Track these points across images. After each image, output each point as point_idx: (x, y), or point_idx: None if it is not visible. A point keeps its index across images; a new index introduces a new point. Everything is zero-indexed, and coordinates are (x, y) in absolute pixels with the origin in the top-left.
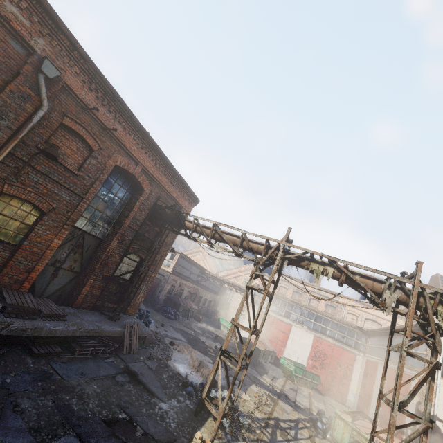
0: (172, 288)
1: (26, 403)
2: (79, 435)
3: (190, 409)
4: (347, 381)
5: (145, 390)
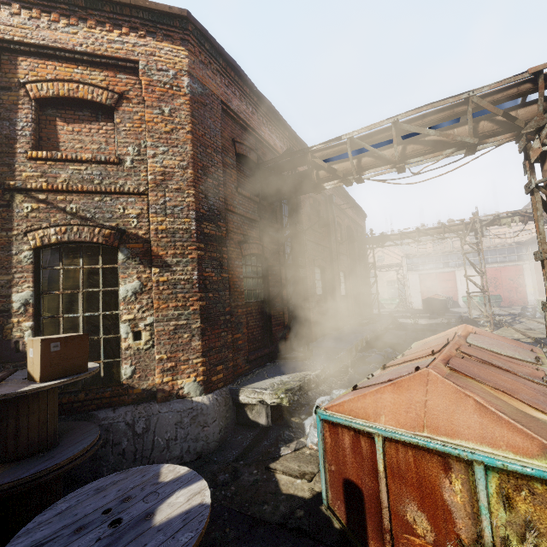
0: None
1: None
2: None
3: None
4: (522, 288)
5: (437, 332)
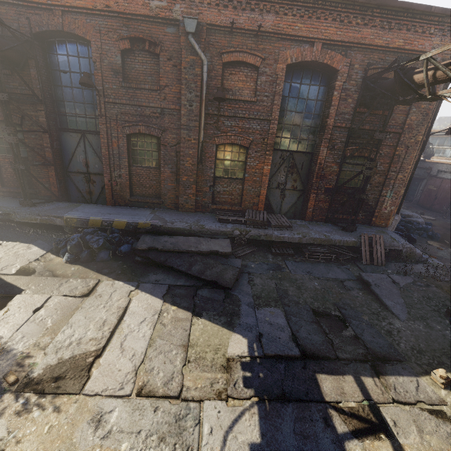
0: None
1: (258, 281)
2: (285, 311)
3: (449, 342)
4: None
5: (377, 301)
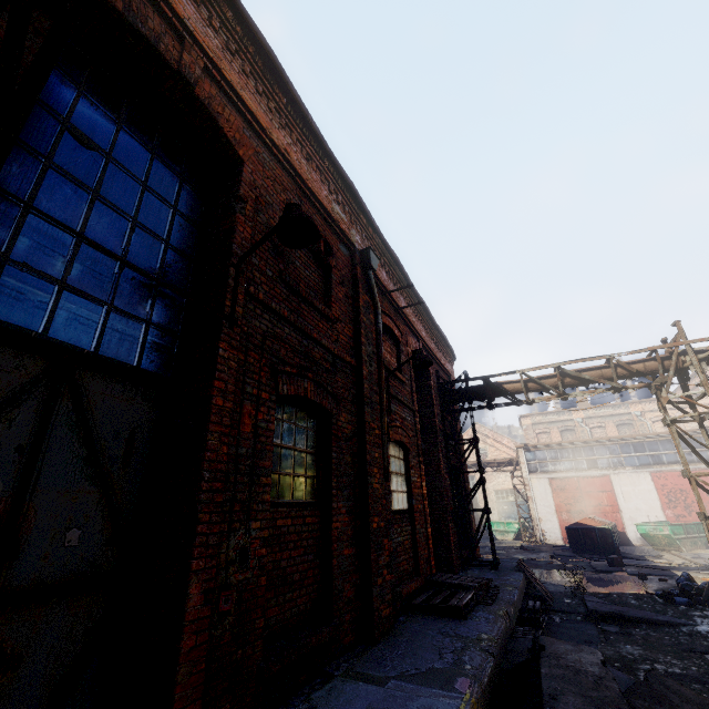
0: None
1: None
2: None
3: None
4: None
5: (654, 626)
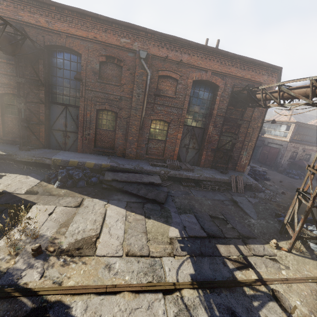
0: (295, 155)
1: (177, 200)
2: (195, 215)
3: (277, 229)
4: None
5: (241, 211)
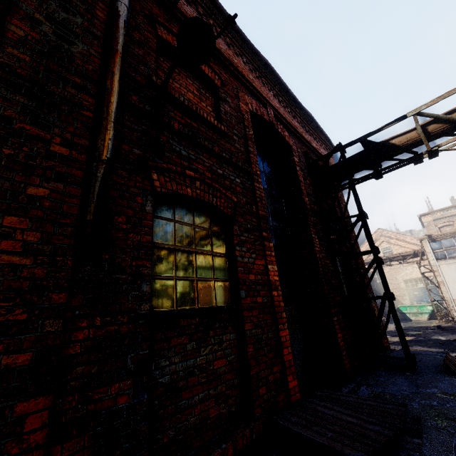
0: None
1: None
2: None
3: None
4: None
5: None
